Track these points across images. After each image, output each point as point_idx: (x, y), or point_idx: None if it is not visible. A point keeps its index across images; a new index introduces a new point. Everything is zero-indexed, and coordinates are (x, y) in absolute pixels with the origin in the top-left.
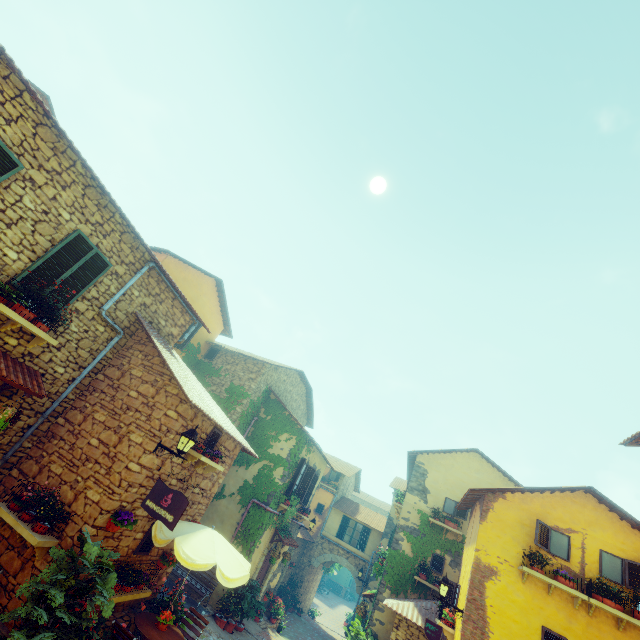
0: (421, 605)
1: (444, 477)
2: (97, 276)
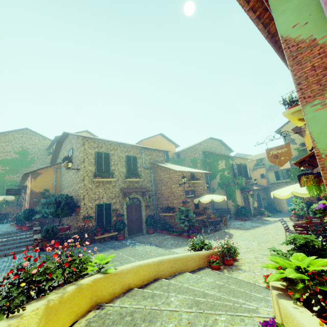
0: None
1: None
2: (136, 161)
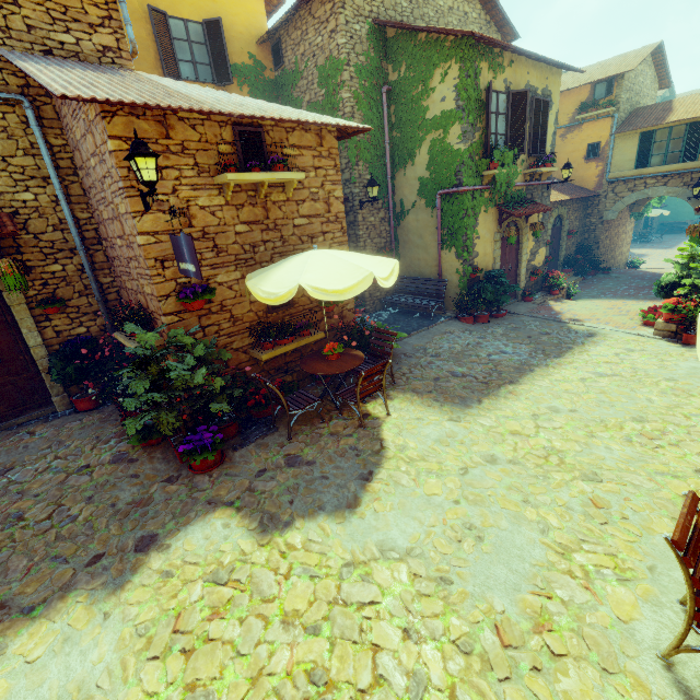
0: None
1: None
2: None
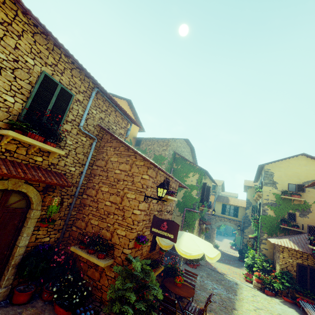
0: (292, 239)
1: (284, 173)
2: (68, 104)
